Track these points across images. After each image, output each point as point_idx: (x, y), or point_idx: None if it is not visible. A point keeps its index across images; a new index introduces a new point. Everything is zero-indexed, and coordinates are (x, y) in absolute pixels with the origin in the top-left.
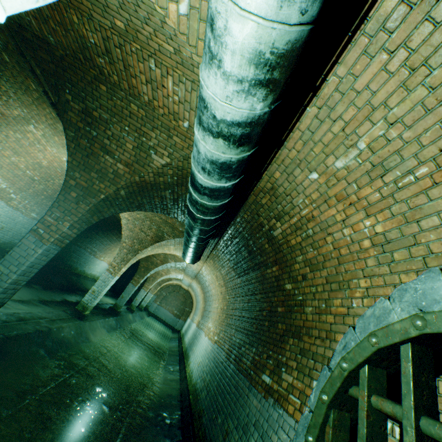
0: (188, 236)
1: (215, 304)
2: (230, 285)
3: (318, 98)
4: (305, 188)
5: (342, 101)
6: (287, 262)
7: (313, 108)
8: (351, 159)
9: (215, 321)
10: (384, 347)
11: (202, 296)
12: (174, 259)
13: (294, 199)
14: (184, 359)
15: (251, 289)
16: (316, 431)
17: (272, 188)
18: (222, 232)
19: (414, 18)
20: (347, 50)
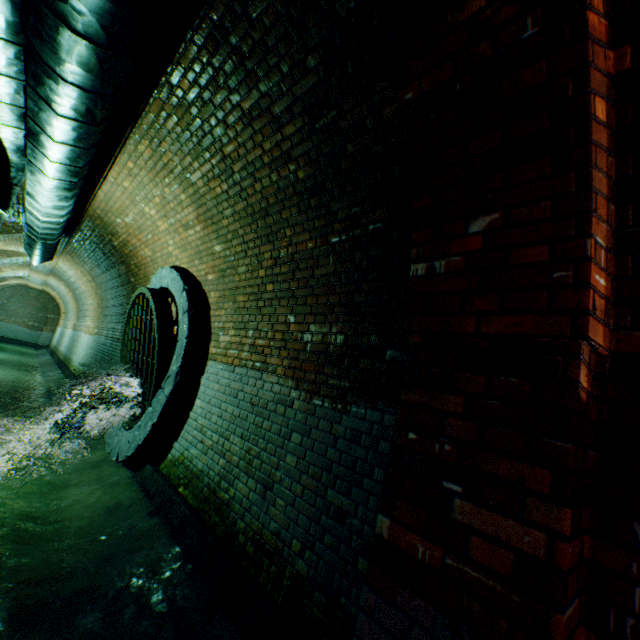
0: (33, 249)
1: (90, 302)
2: (99, 281)
3: (103, 191)
4: (119, 225)
5: (114, 197)
6: (129, 264)
7: (103, 193)
8: (131, 221)
9: (94, 318)
10: (134, 301)
11: (71, 296)
12: (7, 254)
13: (116, 228)
14: (67, 364)
15: (115, 283)
16: (124, 333)
17: (100, 217)
18: (71, 236)
19: (123, 188)
20: (106, 183)
